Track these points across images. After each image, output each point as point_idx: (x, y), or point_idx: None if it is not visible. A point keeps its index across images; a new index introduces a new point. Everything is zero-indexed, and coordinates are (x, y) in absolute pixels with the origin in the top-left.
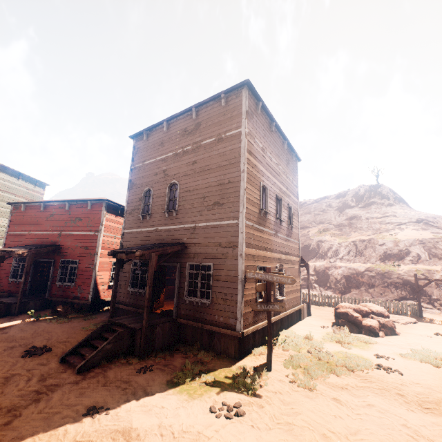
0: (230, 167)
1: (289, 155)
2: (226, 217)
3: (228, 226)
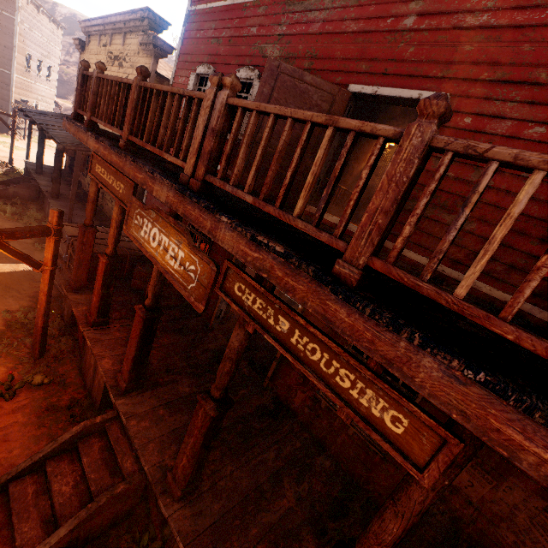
0: (6, 38)
1: (54, 26)
2: (3, 67)
3: (4, 73)
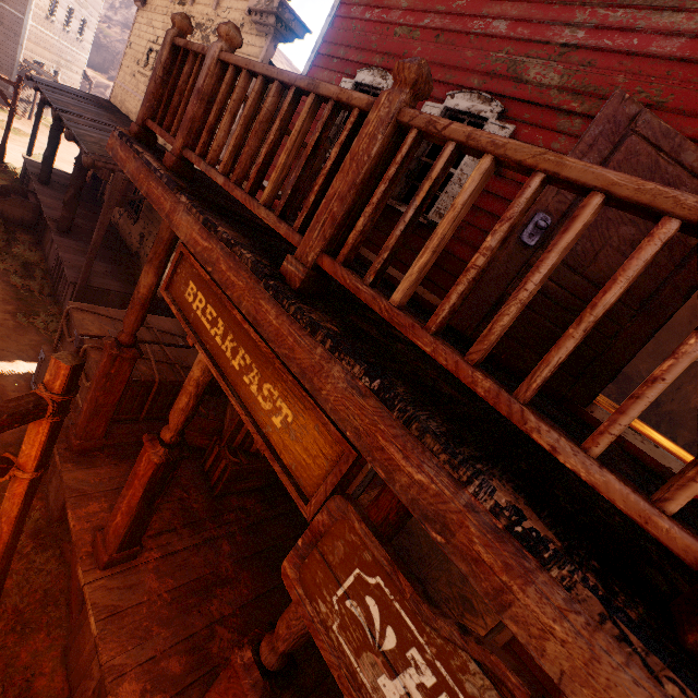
0: None
1: None
2: (13, 6)
3: (13, 15)
